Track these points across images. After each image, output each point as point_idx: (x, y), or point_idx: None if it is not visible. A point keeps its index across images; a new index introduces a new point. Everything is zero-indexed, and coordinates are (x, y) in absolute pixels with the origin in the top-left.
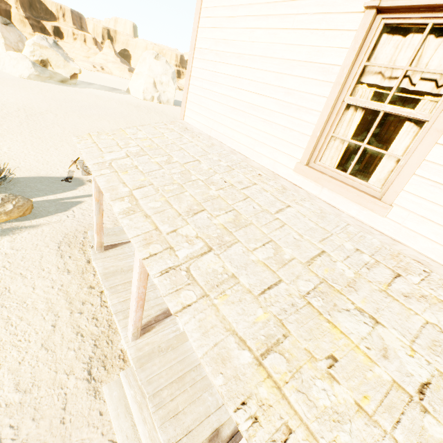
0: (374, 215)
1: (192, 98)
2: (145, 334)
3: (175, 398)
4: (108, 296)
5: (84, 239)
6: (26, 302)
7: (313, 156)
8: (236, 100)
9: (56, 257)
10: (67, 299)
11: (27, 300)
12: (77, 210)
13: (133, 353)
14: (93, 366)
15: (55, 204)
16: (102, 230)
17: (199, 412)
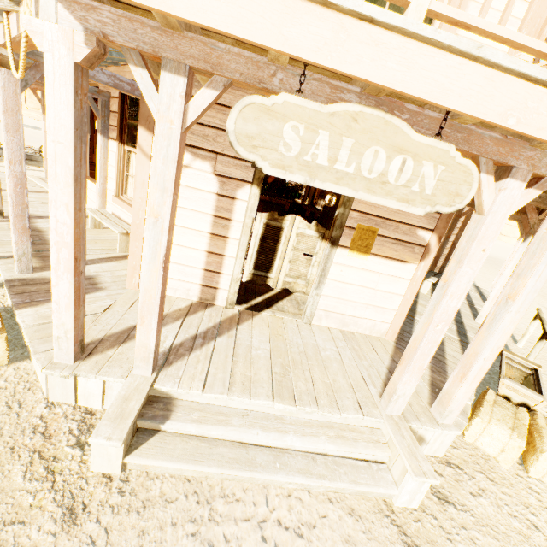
0: None
1: None
2: None
3: None
4: None
5: None
6: None
7: None
8: None
9: None
10: None
11: None
12: None
13: None
14: None
15: None
16: None
17: None
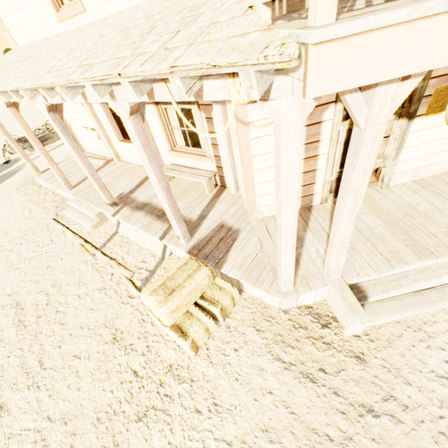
0: (85, 15)
1: (7, 23)
2: (78, 186)
3: (98, 195)
4: (51, 185)
5: (33, 180)
6: (10, 213)
7: (56, 4)
8: (16, 1)
9: (18, 194)
10: (33, 202)
11: (10, 212)
12: (22, 172)
13: (72, 193)
14: (58, 213)
15: (4, 176)
16: (28, 156)
17: (111, 193)
